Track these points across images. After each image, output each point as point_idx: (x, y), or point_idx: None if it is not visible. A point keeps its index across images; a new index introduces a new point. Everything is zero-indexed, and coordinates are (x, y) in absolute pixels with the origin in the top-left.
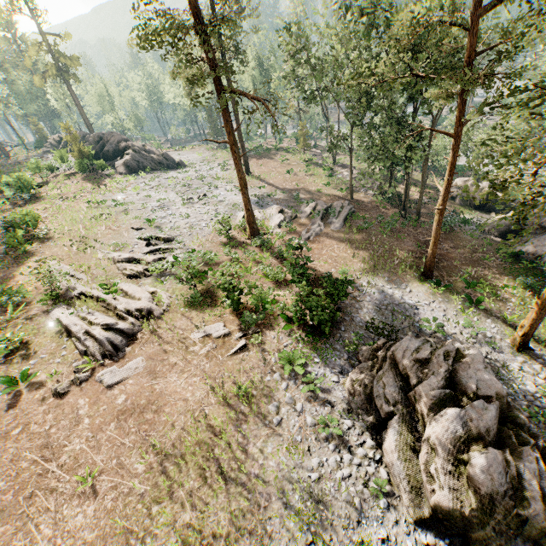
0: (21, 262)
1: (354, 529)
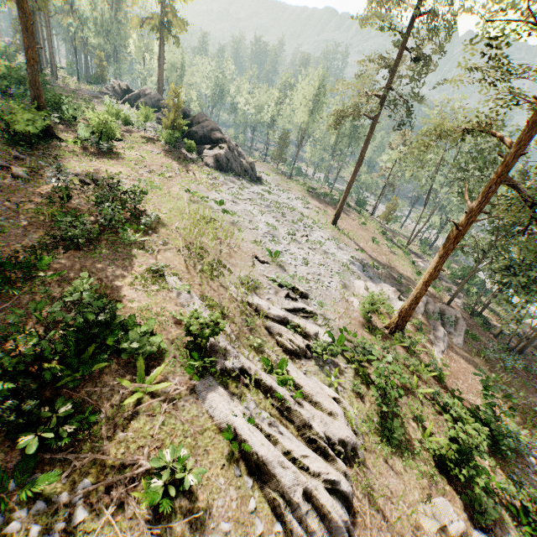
0: (126, 260)
1: None
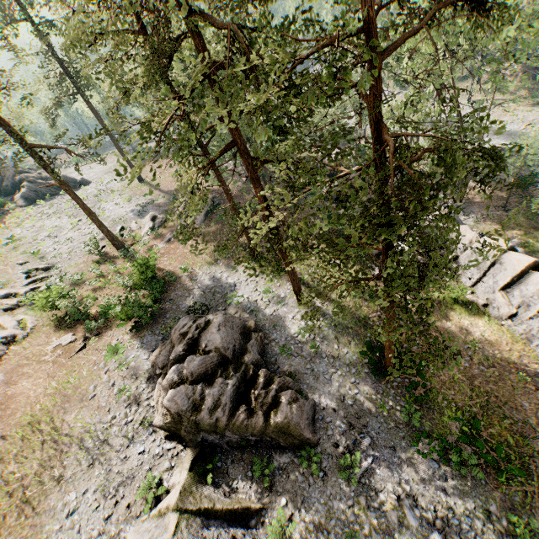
0: None
1: (123, 451)
